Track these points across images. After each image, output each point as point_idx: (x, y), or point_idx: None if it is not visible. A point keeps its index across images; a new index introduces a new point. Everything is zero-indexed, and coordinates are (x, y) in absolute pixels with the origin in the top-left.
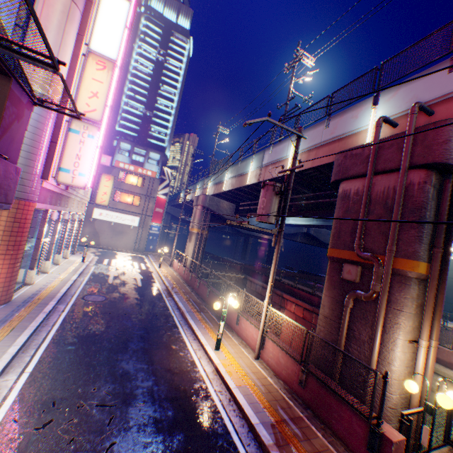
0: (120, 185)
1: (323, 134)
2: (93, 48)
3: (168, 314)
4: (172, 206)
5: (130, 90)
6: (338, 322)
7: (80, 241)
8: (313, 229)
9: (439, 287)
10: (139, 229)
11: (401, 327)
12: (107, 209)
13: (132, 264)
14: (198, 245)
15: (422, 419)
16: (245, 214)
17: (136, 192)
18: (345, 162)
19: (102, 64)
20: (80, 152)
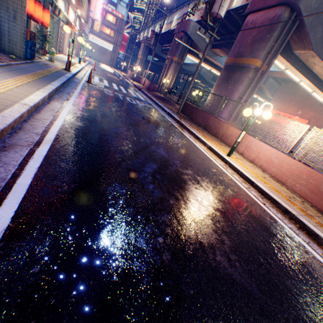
0: (103, 22)
1: (182, 14)
2: None
3: (122, 77)
4: (132, 44)
5: None
6: (162, 76)
7: None
8: (202, 72)
9: (179, 66)
10: (112, 53)
11: (169, 73)
12: (96, 37)
13: (109, 68)
14: (140, 66)
15: (163, 86)
16: (164, 52)
17: (112, 28)
18: (177, 28)
19: None
20: (96, 5)
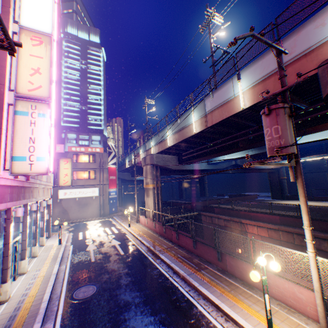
0: (76, 166)
1: None
2: (23, 24)
3: (170, 286)
4: (120, 172)
5: (66, 94)
6: None
7: (52, 221)
8: (239, 160)
9: None
10: (100, 197)
11: None
12: (70, 188)
13: (104, 231)
14: (157, 198)
15: None
16: (188, 161)
17: (90, 167)
18: None
19: (37, 39)
20: (32, 134)
